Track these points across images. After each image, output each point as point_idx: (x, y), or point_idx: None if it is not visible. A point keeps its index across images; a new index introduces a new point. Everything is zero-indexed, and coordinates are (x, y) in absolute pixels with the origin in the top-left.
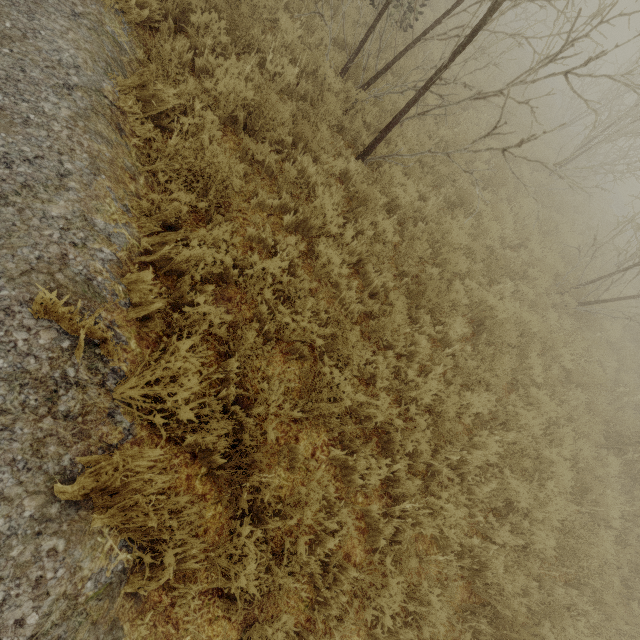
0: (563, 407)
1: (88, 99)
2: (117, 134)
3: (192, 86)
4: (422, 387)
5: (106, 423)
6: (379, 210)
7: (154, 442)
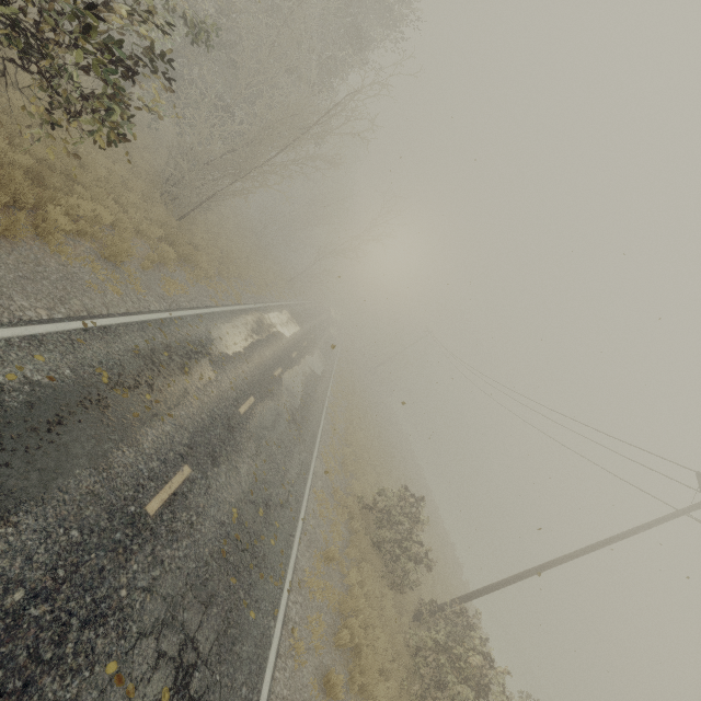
0: None
1: None
2: None
3: None
4: None
5: None
6: None
7: None
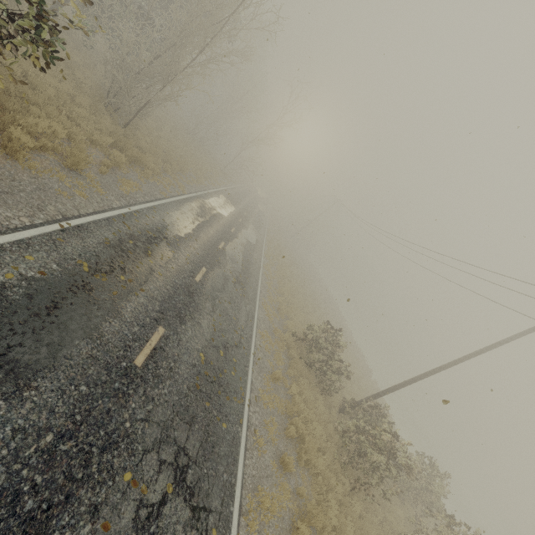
0: None
1: None
2: None
3: None
4: None
5: None
6: None
7: None
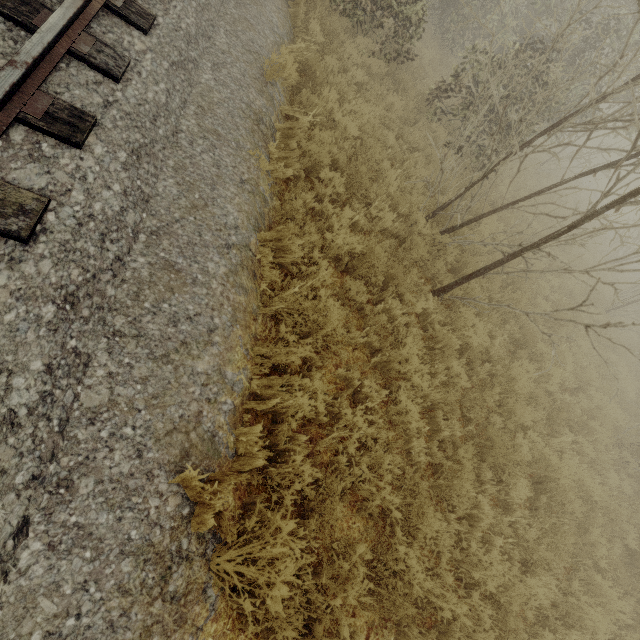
0: (627, 600)
1: (239, 255)
2: (252, 281)
3: (316, 238)
4: (484, 566)
5: (200, 601)
6: (453, 353)
7: (228, 614)
